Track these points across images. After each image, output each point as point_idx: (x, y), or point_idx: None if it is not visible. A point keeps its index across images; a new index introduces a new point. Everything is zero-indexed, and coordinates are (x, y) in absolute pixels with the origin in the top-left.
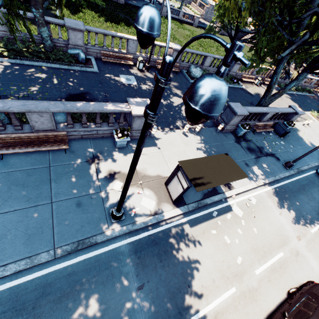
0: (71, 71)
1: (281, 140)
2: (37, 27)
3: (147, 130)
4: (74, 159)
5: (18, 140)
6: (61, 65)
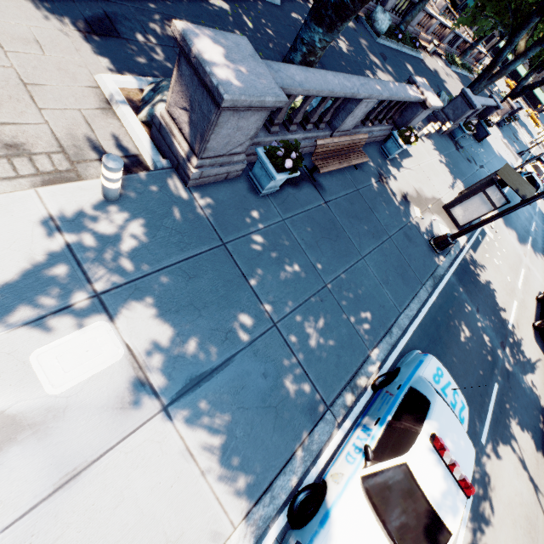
0: None
1: (480, 147)
2: None
3: None
4: (368, 179)
5: (333, 149)
6: None
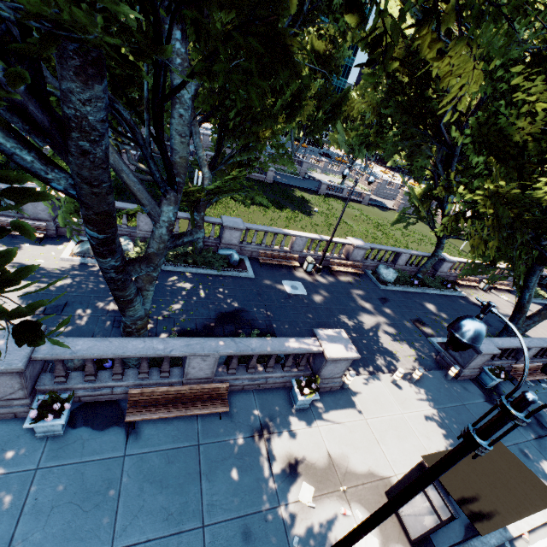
0: (220, 278)
1: None
2: (189, 226)
3: (463, 457)
4: (233, 431)
5: (164, 396)
6: (208, 270)
